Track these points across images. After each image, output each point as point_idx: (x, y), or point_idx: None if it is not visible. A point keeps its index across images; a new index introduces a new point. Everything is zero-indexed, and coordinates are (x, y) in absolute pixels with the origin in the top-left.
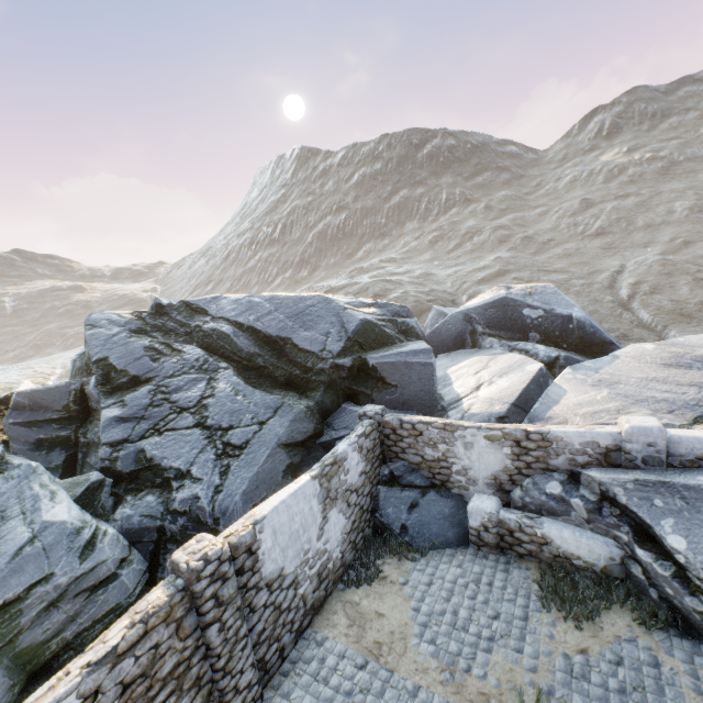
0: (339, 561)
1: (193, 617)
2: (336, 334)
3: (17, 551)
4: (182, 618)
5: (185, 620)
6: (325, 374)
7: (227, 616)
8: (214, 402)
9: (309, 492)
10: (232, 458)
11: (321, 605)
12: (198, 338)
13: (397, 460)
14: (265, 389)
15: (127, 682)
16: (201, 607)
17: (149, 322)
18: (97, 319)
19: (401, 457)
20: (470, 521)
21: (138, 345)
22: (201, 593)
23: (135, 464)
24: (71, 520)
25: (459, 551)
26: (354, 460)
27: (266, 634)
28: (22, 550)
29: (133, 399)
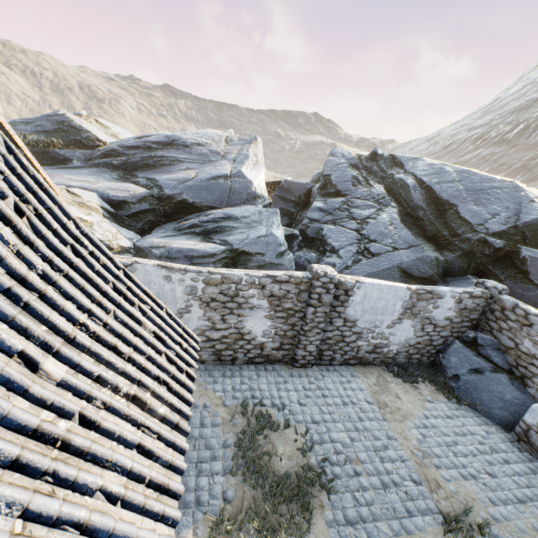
0: (392, 354)
1: (306, 296)
2: (504, 218)
3: (259, 236)
4: (302, 291)
5: (302, 293)
6: (469, 243)
7: (319, 310)
8: (373, 223)
9: (399, 294)
10: (364, 257)
11: (365, 364)
12: (386, 182)
13: (487, 334)
14: (411, 233)
15: (273, 294)
16: (311, 294)
17: (363, 163)
18: (336, 151)
19: (493, 333)
20: (526, 415)
21: (350, 174)
22: (315, 287)
23: (315, 234)
24: (280, 239)
25: (495, 427)
26: (447, 304)
27: (330, 342)
28: (260, 237)
29: (331, 202)
